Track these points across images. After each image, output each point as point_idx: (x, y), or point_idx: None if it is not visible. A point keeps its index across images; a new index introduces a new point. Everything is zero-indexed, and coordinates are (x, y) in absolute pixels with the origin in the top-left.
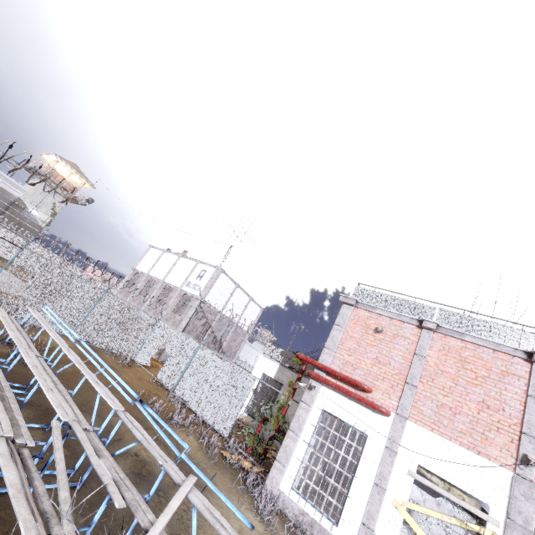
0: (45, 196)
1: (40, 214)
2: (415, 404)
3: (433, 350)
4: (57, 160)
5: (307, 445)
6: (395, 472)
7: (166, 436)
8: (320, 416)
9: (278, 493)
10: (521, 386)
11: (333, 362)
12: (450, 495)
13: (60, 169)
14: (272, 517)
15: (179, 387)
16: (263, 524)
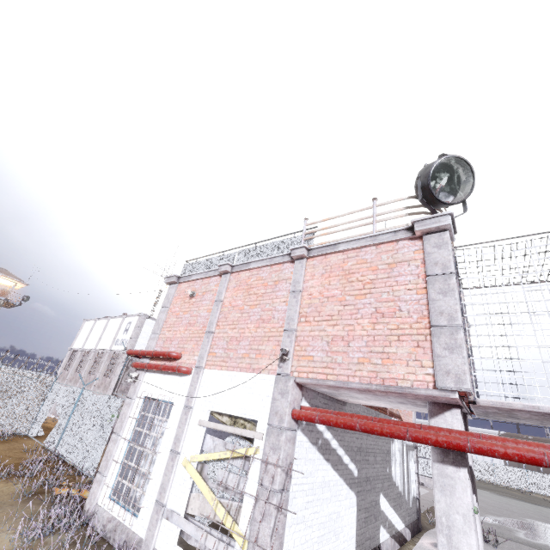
0: None
1: None
2: (211, 350)
3: (229, 291)
4: None
5: (126, 441)
6: (190, 429)
7: None
8: (142, 405)
9: (94, 509)
10: (287, 288)
11: (157, 345)
12: (228, 427)
13: None
14: (52, 534)
15: (60, 444)
16: (23, 543)
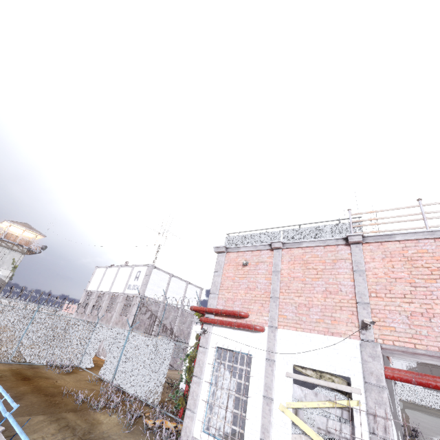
0: (3, 256)
1: (2, 271)
2: (280, 312)
3: (284, 264)
4: (9, 224)
5: (209, 384)
6: (277, 379)
7: (1, 403)
8: (216, 354)
9: None
10: (348, 266)
11: (218, 303)
12: (320, 381)
13: (15, 231)
14: None
15: (116, 376)
16: None
